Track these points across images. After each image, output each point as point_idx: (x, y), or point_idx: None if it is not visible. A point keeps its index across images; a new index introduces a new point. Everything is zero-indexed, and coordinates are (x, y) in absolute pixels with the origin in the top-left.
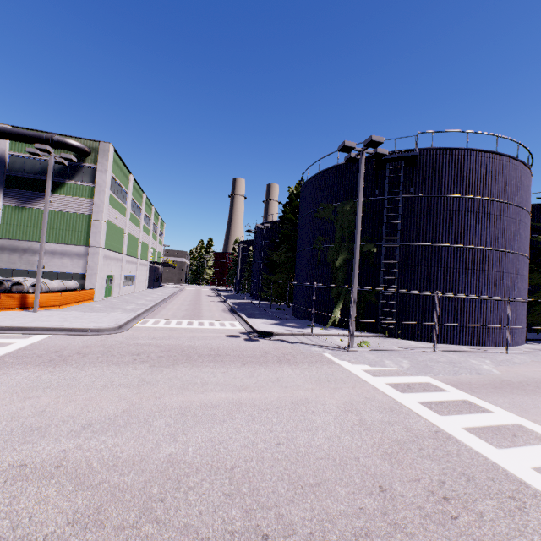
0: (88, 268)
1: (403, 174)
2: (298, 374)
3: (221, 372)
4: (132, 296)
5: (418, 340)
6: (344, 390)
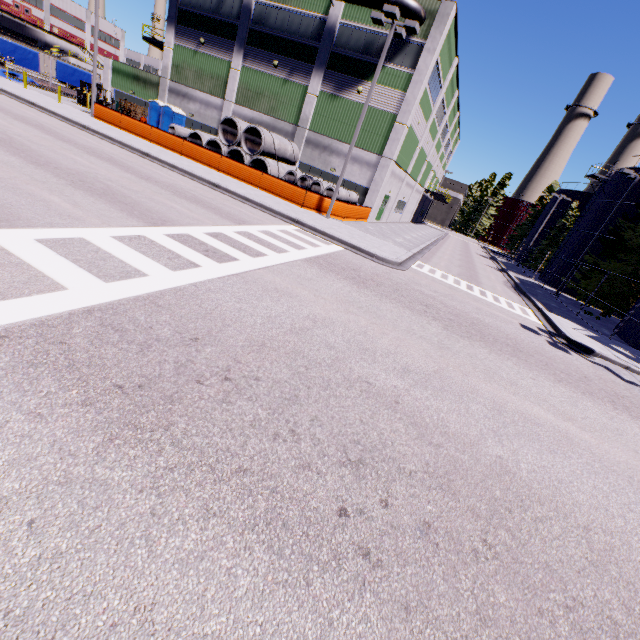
0: (372, 182)
1: None
2: None
3: (529, 376)
4: (397, 226)
5: None
6: None
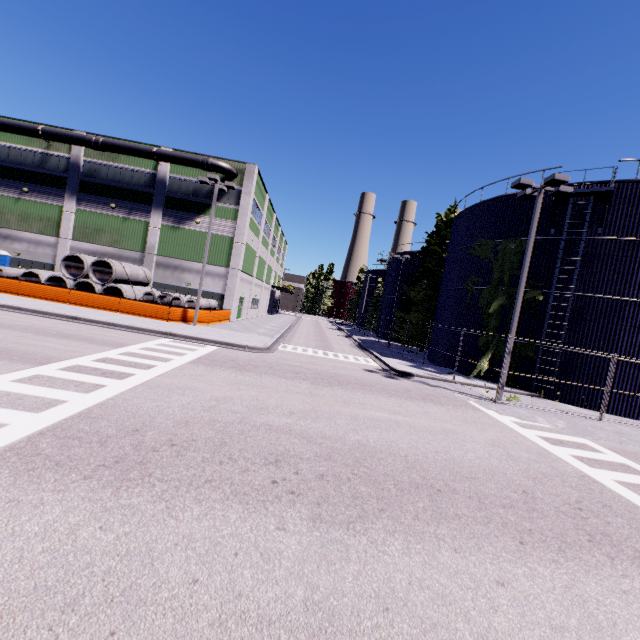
0: (227, 289)
1: (591, 211)
2: (444, 412)
3: (372, 398)
4: (257, 320)
5: (581, 406)
6: (491, 432)
